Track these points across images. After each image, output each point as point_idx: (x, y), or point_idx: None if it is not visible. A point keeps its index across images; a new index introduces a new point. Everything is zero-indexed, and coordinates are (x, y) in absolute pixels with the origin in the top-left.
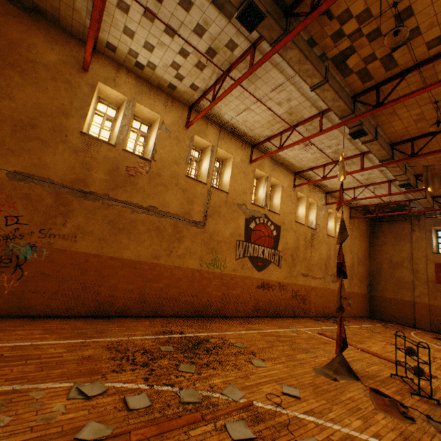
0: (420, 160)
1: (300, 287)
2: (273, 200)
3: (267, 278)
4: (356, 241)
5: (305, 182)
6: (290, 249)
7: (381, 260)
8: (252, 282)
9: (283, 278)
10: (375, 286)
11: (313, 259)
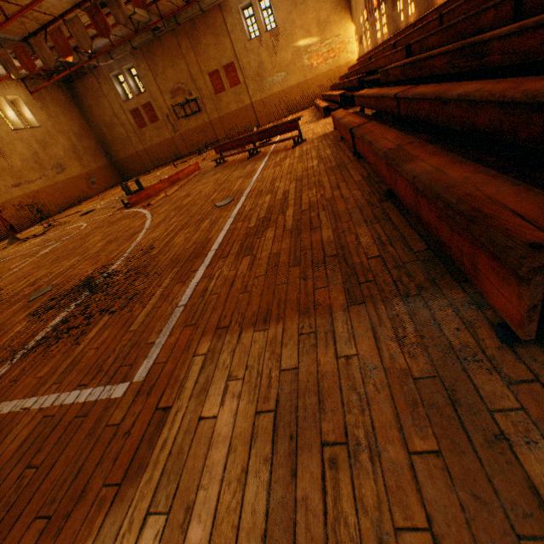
0: (5, 27)
1: (23, 198)
2: None
3: None
4: (62, 118)
5: None
6: None
7: (100, 126)
8: None
9: None
10: (111, 153)
11: (16, 165)
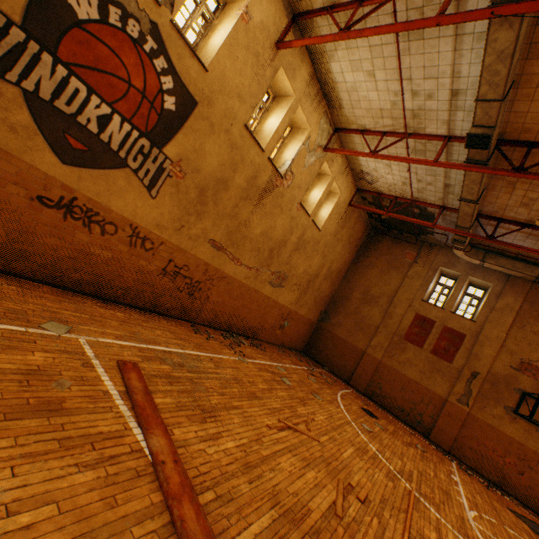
0: None
1: (196, 264)
2: (213, 35)
3: (92, 196)
4: (339, 245)
5: (308, 66)
6: (203, 175)
7: (356, 286)
8: (18, 176)
9: (154, 224)
10: (331, 316)
11: (251, 228)
